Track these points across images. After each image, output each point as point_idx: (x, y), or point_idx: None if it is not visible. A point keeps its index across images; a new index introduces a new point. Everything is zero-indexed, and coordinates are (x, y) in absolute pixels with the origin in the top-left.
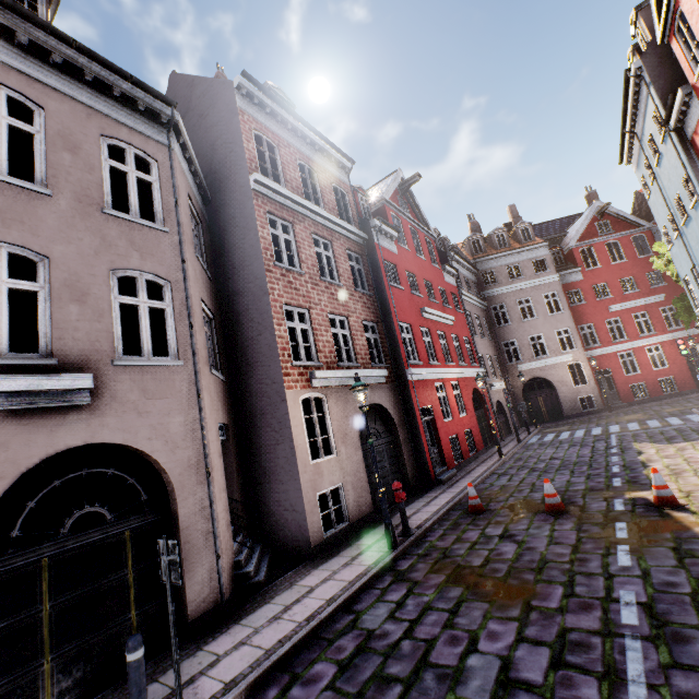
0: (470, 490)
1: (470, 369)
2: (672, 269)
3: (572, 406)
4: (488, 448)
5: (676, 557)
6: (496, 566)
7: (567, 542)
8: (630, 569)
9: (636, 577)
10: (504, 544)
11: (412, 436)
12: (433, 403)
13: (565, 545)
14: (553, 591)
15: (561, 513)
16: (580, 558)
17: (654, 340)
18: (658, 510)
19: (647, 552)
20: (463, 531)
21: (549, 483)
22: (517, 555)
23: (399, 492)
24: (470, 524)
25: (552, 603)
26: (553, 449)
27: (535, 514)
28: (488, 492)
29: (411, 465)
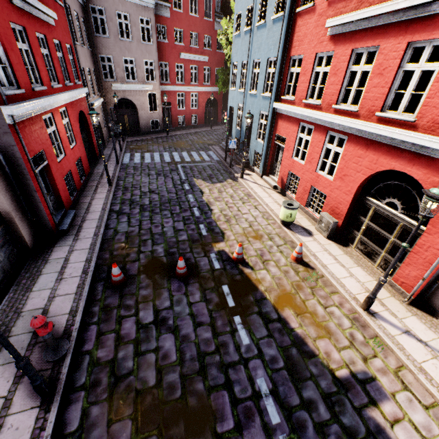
0: (115, 271)
1: (77, 92)
2: (229, 50)
3: (146, 126)
4: (92, 167)
5: (265, 324)
6: (171, 379)
7: (205, 321)
8: (251, 348)
9: (257, 357)
10: (163, 337)
11: (23, 194)
12: (44, 146)
13: (206, 326)
14: (224, 402)
15: (187, 278)
16: (221, 343)
17: (196, 89)
18: (236, 267)
19: (250, 322)
20: (119, 322)
21: (183, 260)
22: (180, 353)
23: (43, 327)
24: (121, 308)
25: (230, 421)
26: (147, 177)
27: (170, 281)
28: (118, 244)
29: (26, 226)
